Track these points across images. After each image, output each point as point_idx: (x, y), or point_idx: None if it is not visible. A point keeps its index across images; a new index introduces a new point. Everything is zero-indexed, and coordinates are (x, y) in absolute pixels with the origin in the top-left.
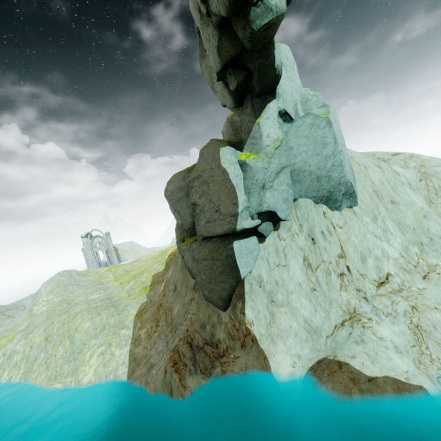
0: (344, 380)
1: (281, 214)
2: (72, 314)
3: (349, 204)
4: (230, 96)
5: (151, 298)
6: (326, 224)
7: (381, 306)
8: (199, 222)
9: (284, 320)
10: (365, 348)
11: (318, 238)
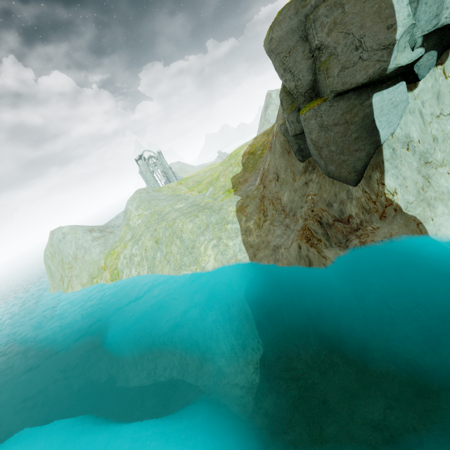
0: None
1: None
2: (169, 220)
3: None
4: None
5: (245, 195)
6: None
7: None
8: (329, 72)
9: (445, 182)
10: None
11: None
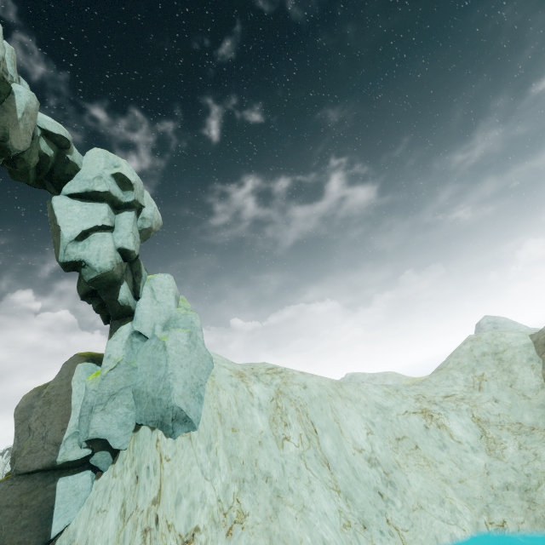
0: None
1: (114, 442)
2: None
3: (188, 429)
4: (100, 315)
5: None
6: (154, 455)
7: None
8: (22, 451)
9: None
10: None
11: (142, 474)
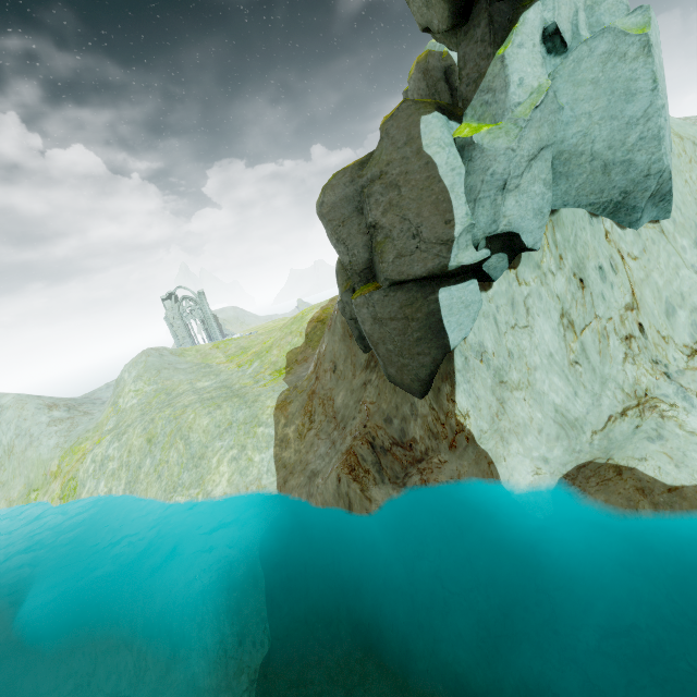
0: (627, 491)
1: (527, 238)
2: (178, 408)
3: (655, 215)
4: (444, 1)
5: (294, 384)
6: (608, 253)
7: (694, 385)
8: (384, 256)
9: (522, 410)
10: (665, 446)
11: (592, 278)
